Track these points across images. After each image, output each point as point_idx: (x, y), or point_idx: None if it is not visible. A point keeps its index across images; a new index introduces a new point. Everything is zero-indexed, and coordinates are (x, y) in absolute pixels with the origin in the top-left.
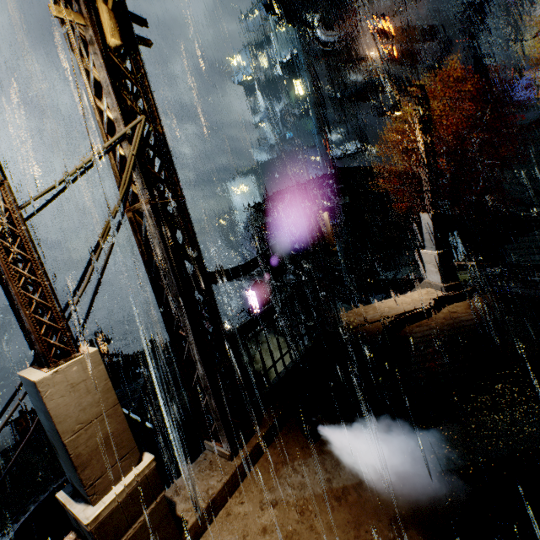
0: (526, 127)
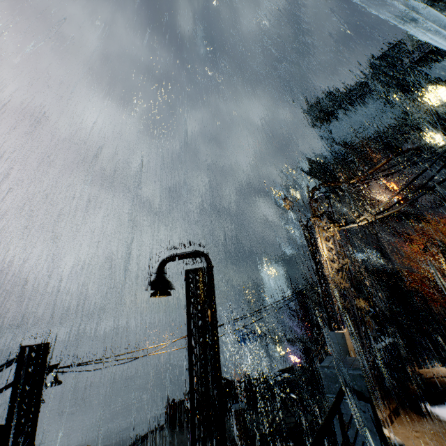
0: None
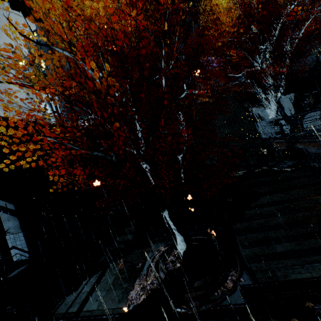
0: (210, 103)
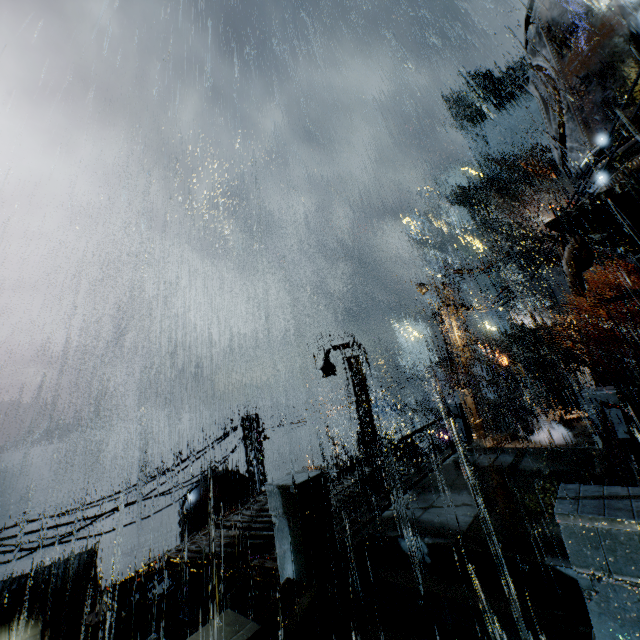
0: None
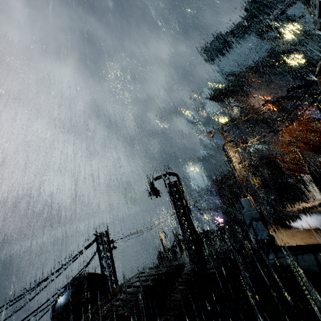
0: None
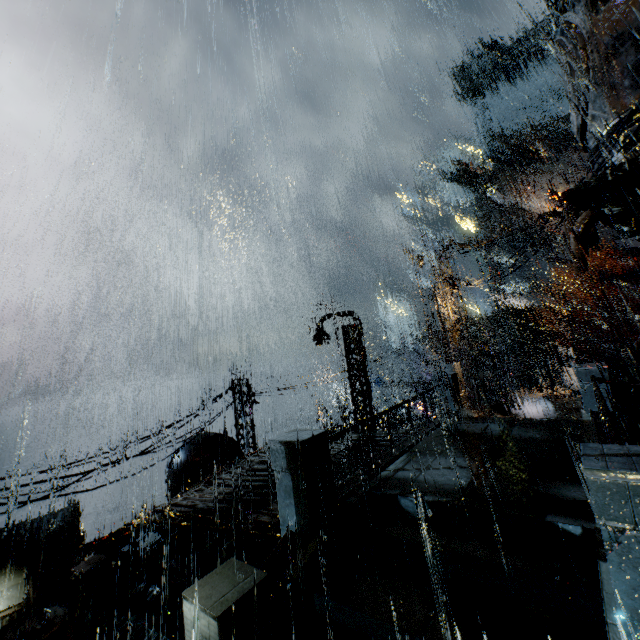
0: None
